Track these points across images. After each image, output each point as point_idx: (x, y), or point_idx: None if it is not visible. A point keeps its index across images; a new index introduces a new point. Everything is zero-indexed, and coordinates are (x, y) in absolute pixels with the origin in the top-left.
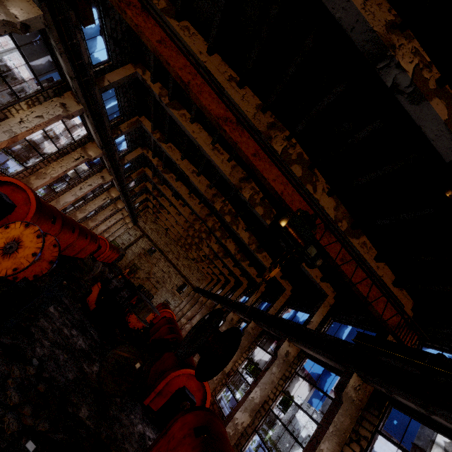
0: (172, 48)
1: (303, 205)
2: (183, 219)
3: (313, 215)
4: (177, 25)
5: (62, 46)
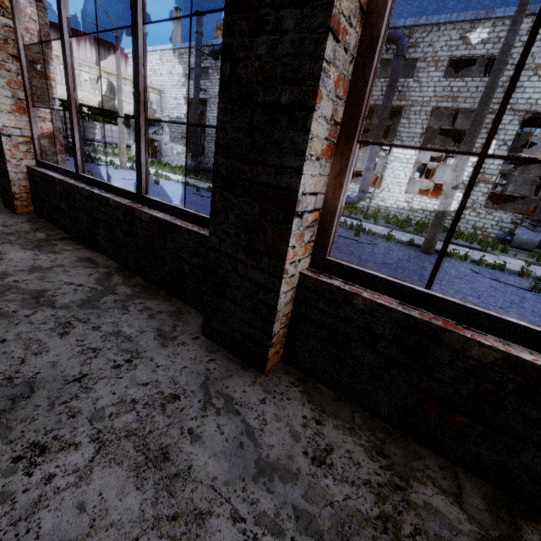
0: None
1: None
2: None
3: None
4: None
5: None
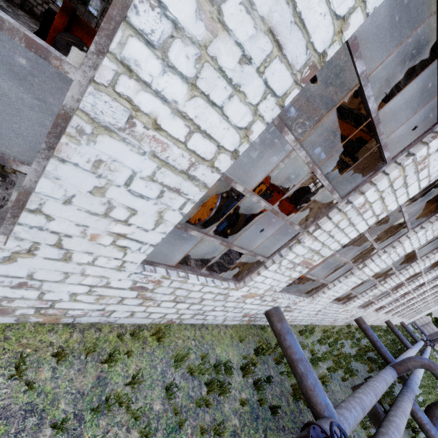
0: (301, 100)
1: (362, 135)
2: None
3: (359, 137)
4: (312, 86)
5: None
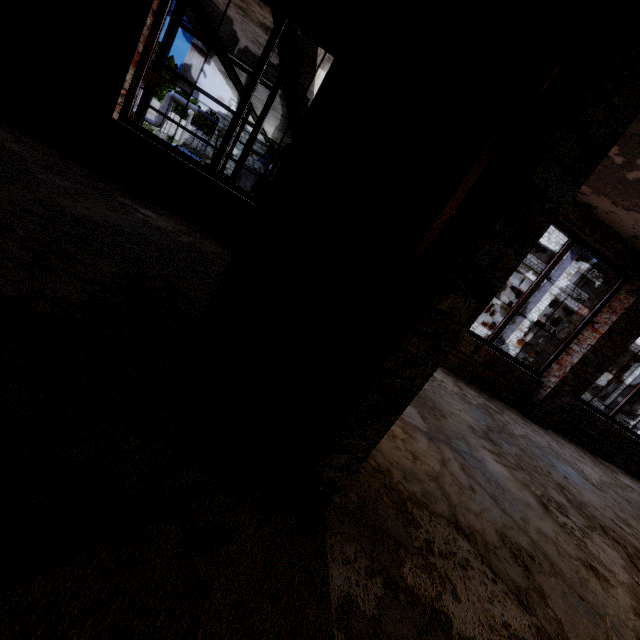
0: None
1: None
2: None
3: None
4: None
5: None
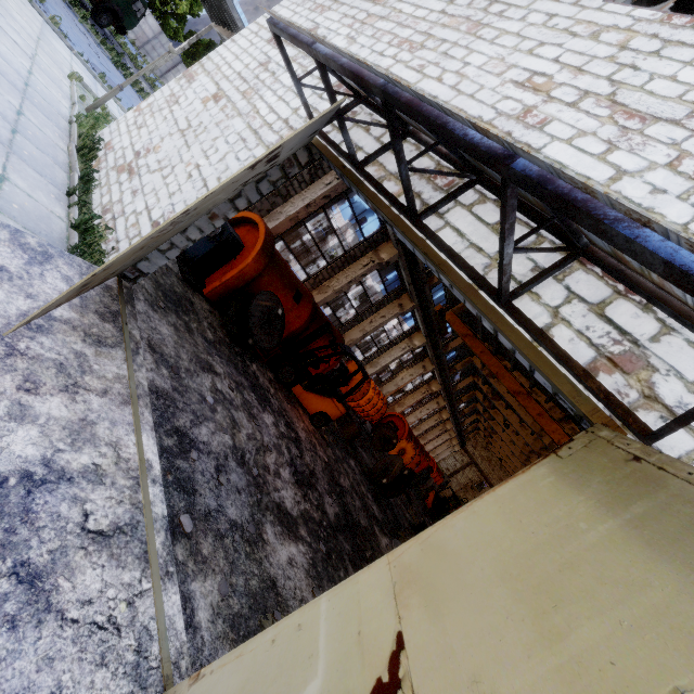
0: (488, 354)
1: None
2: (519, 449)
3: None
4: None
5: (431, 347)
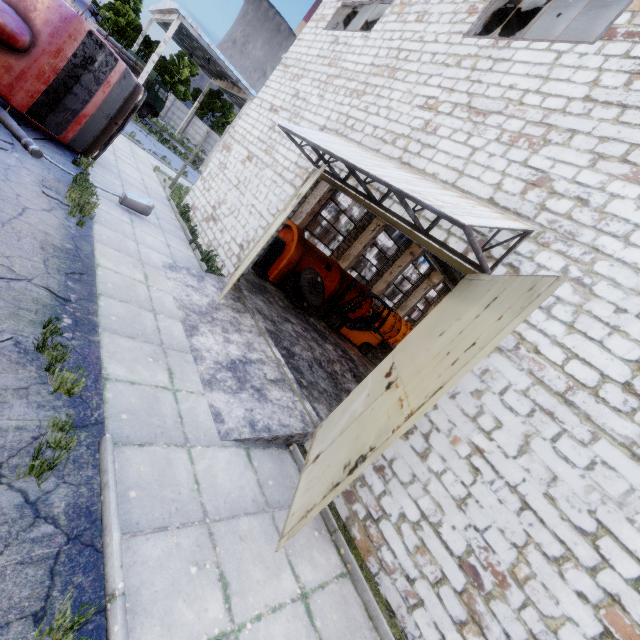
0: None
1: None
2: None
3: None
4: None
5: (449, 281)
